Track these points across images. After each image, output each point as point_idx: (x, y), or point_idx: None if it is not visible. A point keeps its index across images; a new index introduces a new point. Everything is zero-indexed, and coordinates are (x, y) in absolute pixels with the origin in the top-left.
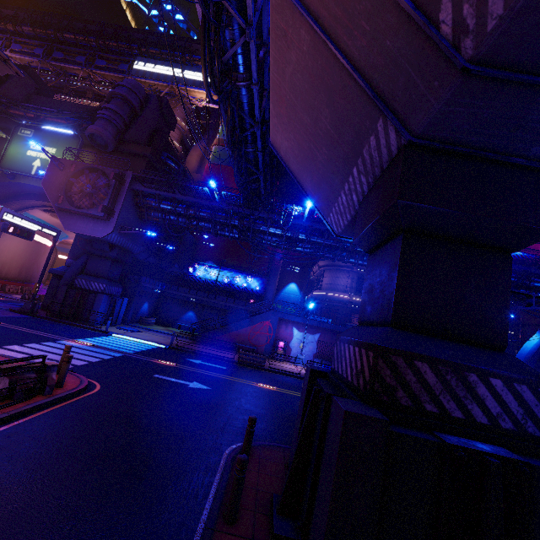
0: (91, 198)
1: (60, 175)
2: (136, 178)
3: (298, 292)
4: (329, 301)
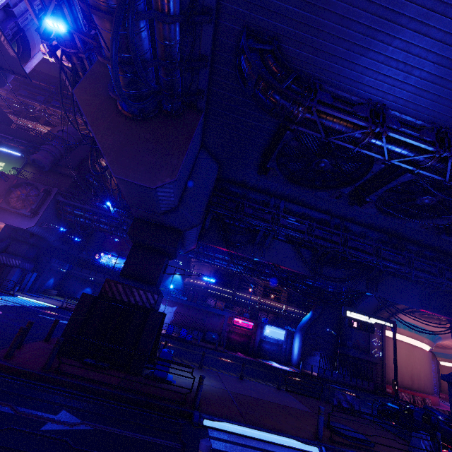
0: (24, 202)
1: (4, 184)
2: (59, 193)
3: (181, 280)
4: (193, 286)
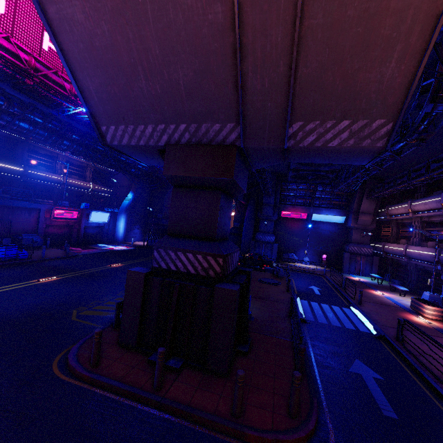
0: None
1: None
2: None
3: None
4: None
